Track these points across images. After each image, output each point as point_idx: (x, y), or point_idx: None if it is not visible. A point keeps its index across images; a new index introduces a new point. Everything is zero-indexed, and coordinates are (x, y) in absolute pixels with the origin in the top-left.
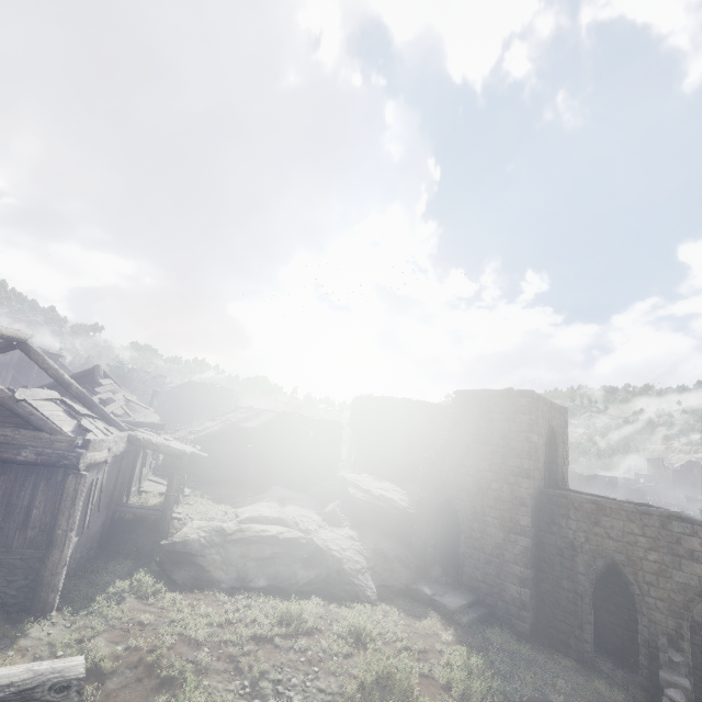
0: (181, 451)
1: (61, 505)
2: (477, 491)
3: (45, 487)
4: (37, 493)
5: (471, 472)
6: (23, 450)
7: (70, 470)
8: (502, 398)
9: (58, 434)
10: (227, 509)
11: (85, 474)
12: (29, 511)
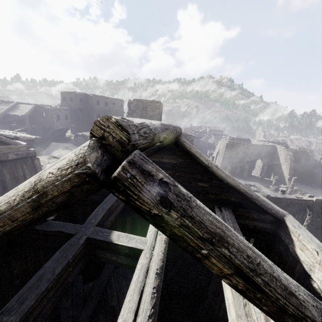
0: (32, 138)
1: (37, 171)
2: None
3: (26, 167)
4: (24, 170)
5: None
6: (8, 155)
7: (34, 158)
8: (151, 103)
9: (19, 145)
10: (45, 157)
11: (39, 158)
12: (25, 177)
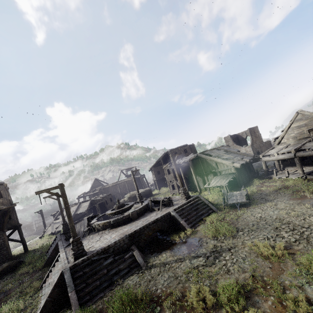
0: None
1: None
2: (260, 147)
3: None
4: None
5: (258, 144)
6: None
7: None
8: (255, 128)
9: None
10: None
11: None
12: None
